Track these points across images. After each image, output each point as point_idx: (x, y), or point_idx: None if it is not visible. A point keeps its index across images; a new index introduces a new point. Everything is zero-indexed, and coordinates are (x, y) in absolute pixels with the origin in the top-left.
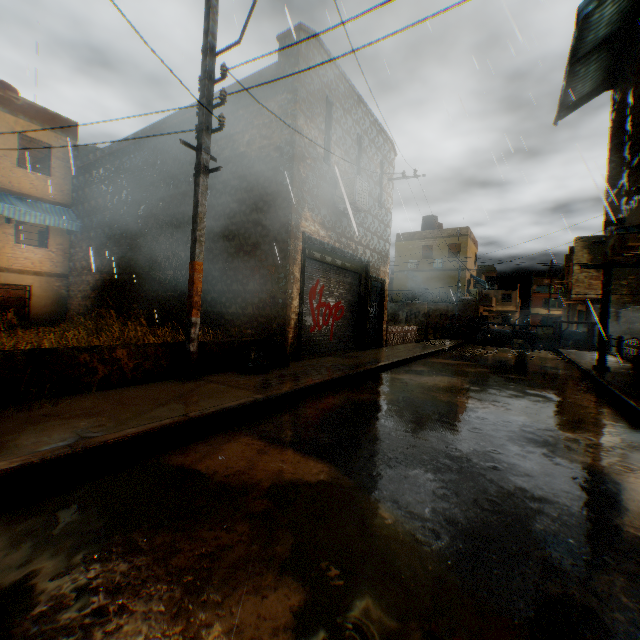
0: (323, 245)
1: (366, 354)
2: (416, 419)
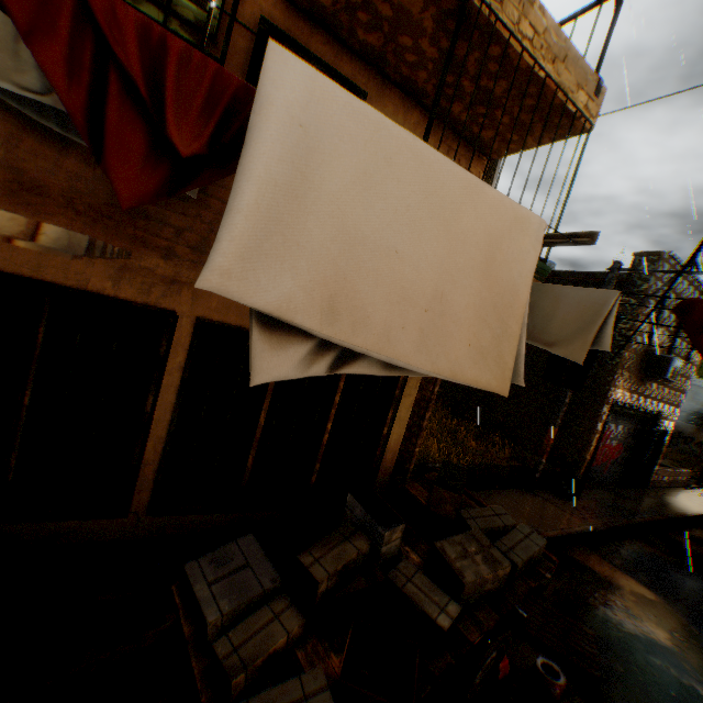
0: (623, 405)
1: (634, 496)
2: (699, 587)
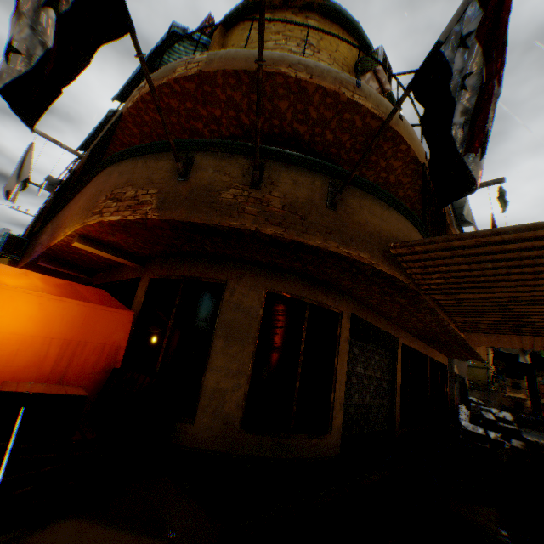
0: (456, 375)
1: None
2: None
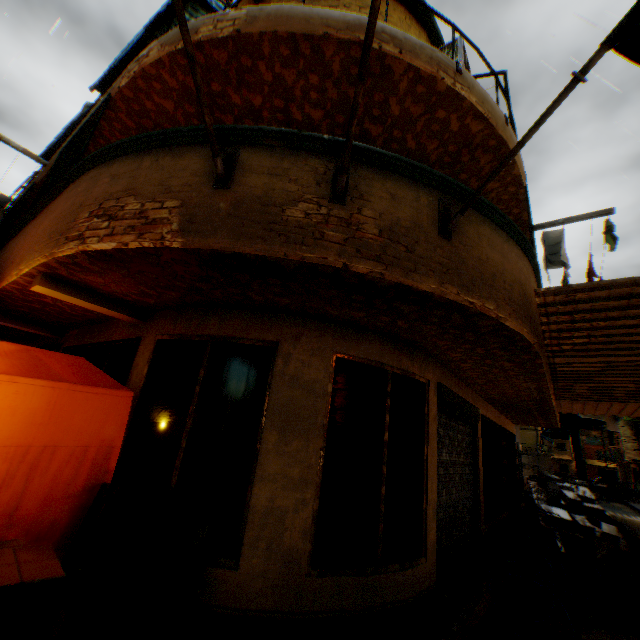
0: None
1: None
2: None
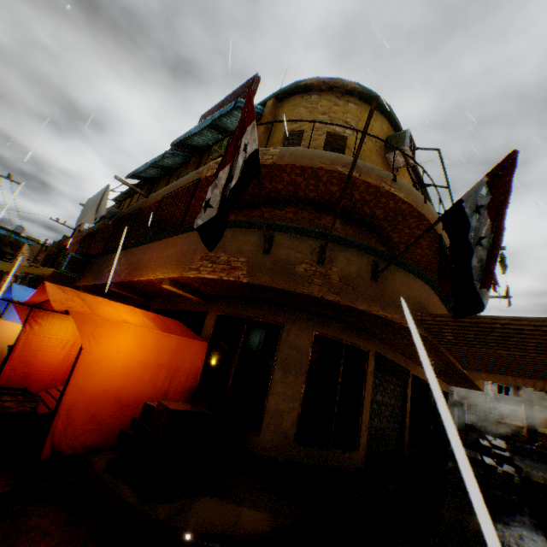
0: (456, 400)
1: None
2: None
